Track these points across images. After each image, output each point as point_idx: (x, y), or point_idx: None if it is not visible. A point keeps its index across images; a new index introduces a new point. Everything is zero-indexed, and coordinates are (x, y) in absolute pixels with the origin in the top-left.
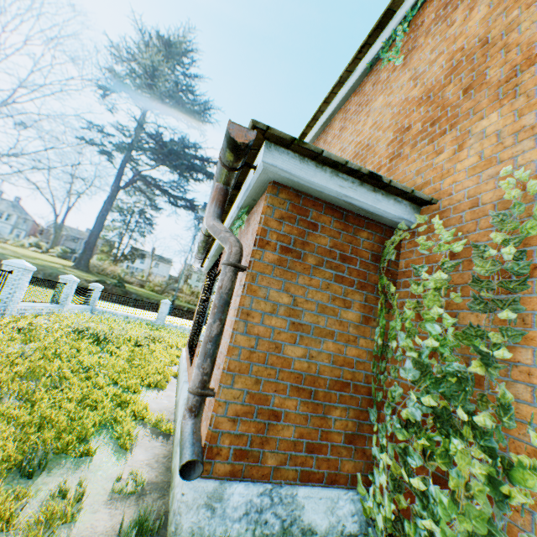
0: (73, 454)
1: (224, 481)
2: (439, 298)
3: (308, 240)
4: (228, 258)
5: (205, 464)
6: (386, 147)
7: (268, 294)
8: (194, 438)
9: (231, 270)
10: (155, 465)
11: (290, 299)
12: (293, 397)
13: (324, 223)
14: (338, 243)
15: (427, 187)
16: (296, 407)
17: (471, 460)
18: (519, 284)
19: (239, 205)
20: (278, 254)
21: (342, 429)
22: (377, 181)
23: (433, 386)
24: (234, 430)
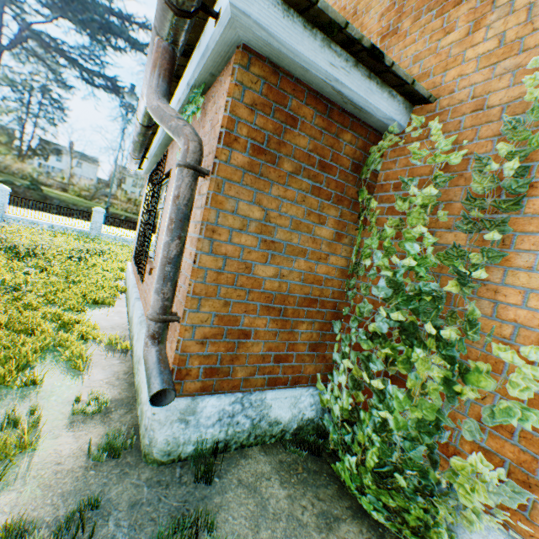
0: (15, 383)
1: (196, 397)
2: (424, 216)
3: (285, 139)
4: (185, 158)
5: (175, 385)
6: (379, 17)
7: (236, 208)
8: (161, 366)
9: (189, 175)
10: (117, 383)
11: (262, 213)
12: (262, 316)
13: (305, 118)
14: (319, 147)
15: (425, 80)
16: (266, 325)
17: (431, 366)
18: (513, 204)
19: (190, 81)
20: (249, 156)
21: (307, 340)
22: (378, 63)
23: (404, 303)
24: (203, 352)
